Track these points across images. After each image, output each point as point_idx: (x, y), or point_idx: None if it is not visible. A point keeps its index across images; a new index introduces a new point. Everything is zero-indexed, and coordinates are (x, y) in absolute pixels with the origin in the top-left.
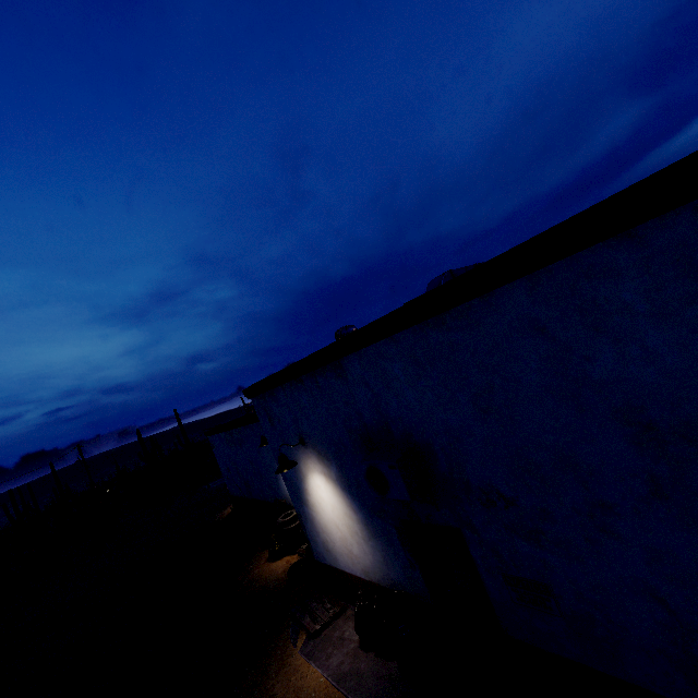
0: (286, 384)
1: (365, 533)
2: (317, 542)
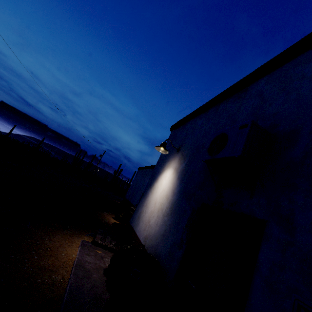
0: (196, 116)
1: (168, 210)
2: (138, 211)
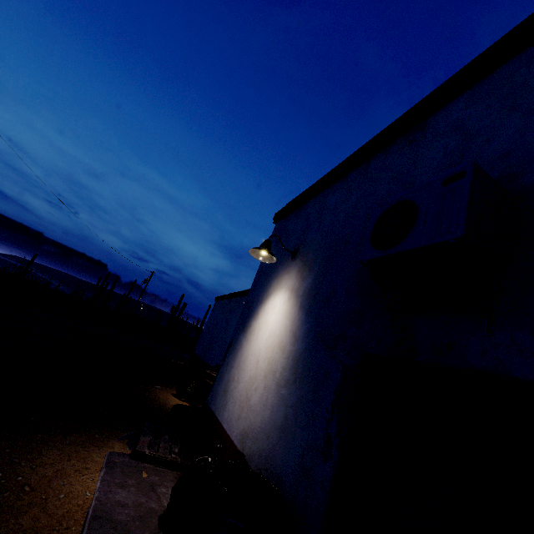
0: (323, 190)
1: (286, 374)
2: (223, 379)
